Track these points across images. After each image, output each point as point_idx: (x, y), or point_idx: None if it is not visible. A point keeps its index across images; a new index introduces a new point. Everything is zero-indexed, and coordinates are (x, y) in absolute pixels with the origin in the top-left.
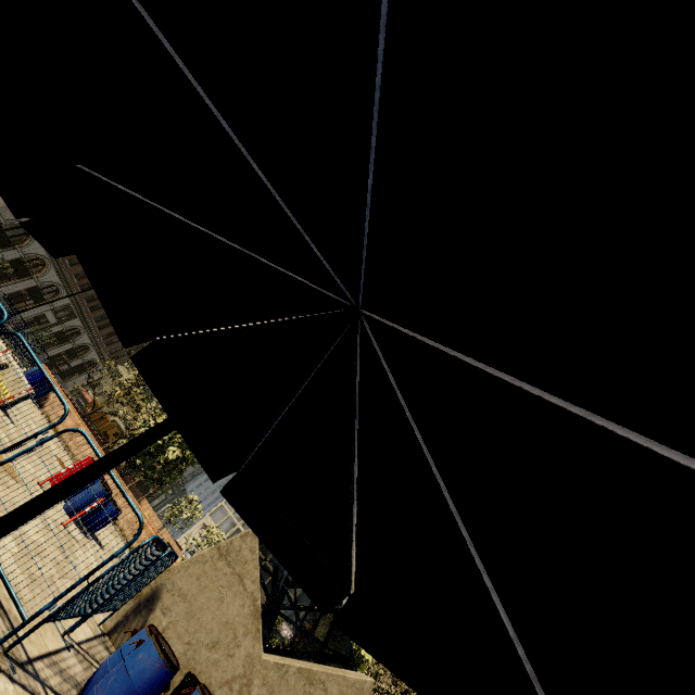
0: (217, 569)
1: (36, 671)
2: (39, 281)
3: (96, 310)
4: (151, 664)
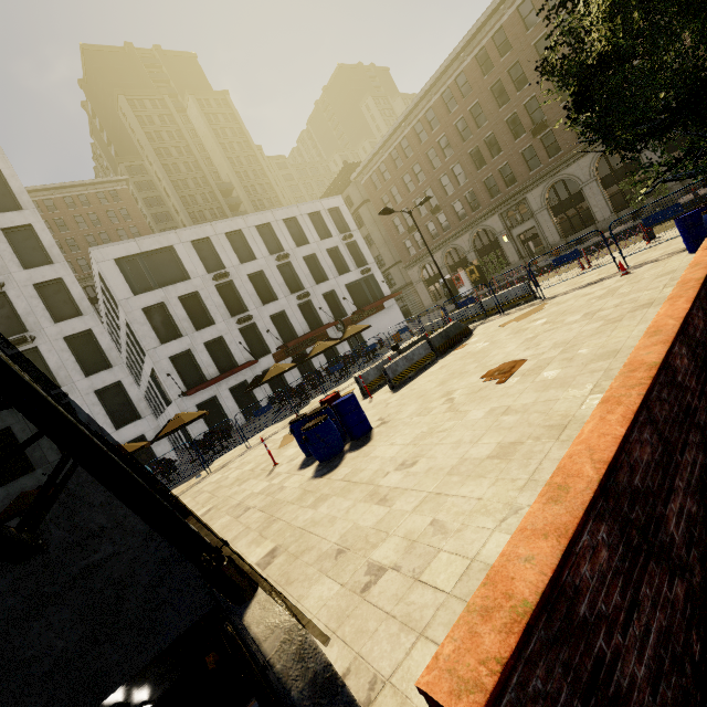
0: None
1: None
2: None
3: None
4: None
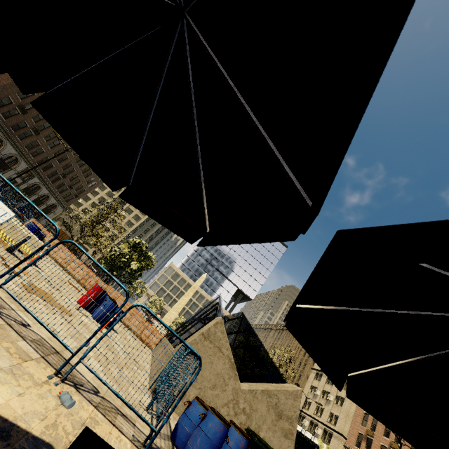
0: (205, 346)
1: (156, 445)
2: (2, 154)
3: (46, 169)
4: (218, 428)
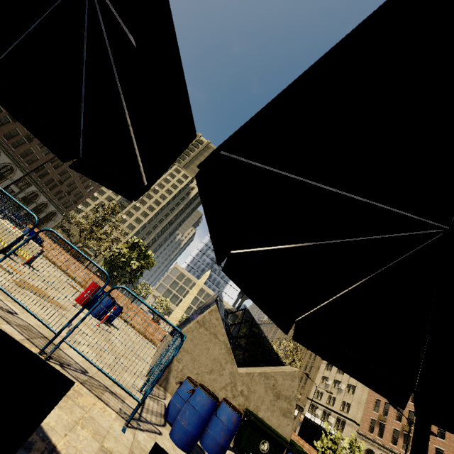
0: (201, 333)
1: (145, 419)
2: None
3: (43, 177)
4: (205, 401)
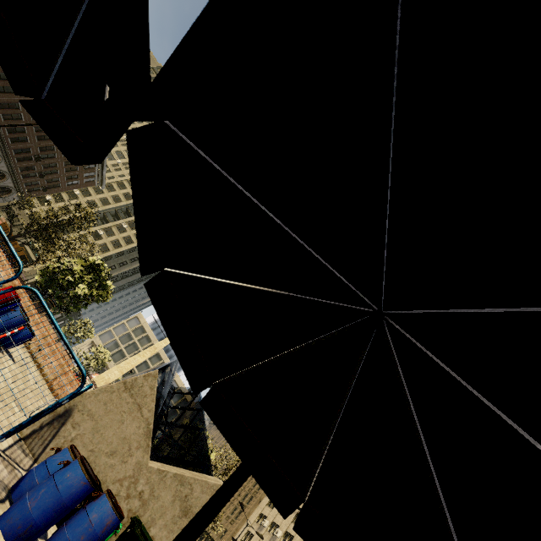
0: (122, 398)
1: None
2: None
3: (16, 142)
4: (77, 481)
